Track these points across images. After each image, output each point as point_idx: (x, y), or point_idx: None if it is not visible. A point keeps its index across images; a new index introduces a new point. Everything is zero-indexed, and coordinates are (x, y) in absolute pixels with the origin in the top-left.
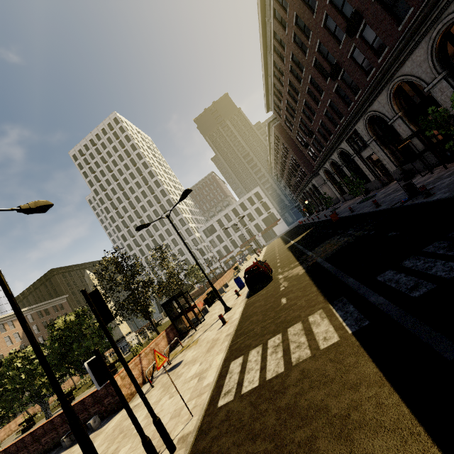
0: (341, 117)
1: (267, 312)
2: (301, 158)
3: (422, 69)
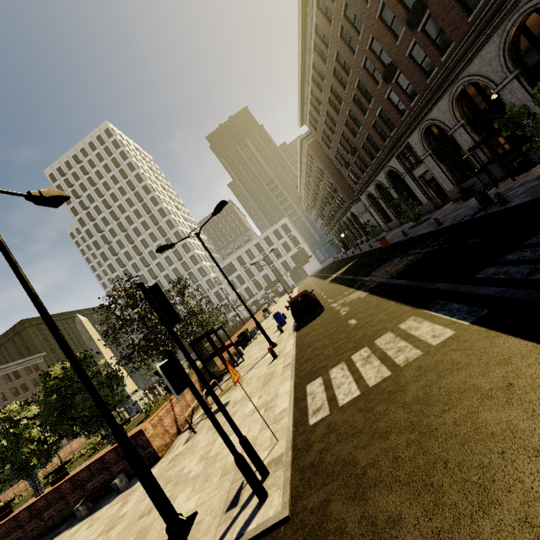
0: (392, 129)
1: (334, 335)
2: (339, 182)
3: (492, 68)
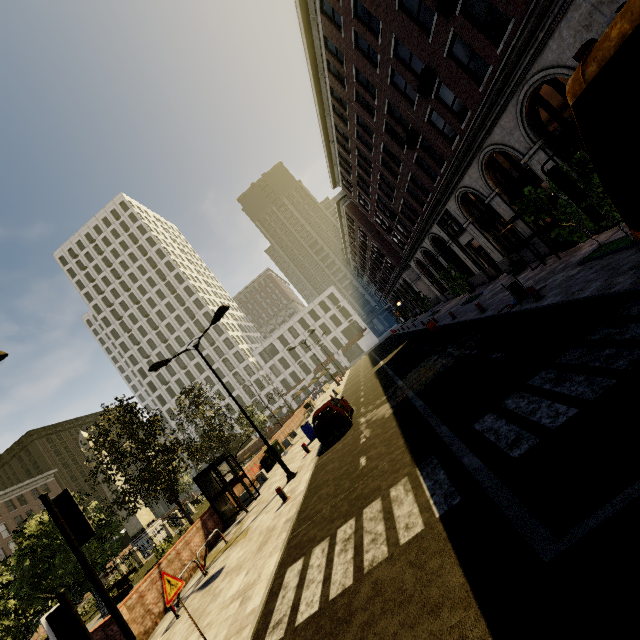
0: (428, 194)
1: (341, 480)
2: (385, 246)
3: (514, 138)
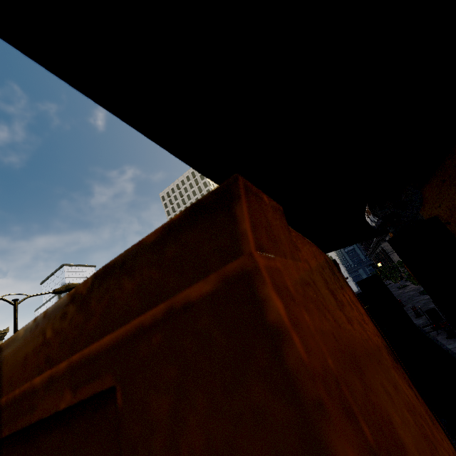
0: None
1: None
2: None
3: None
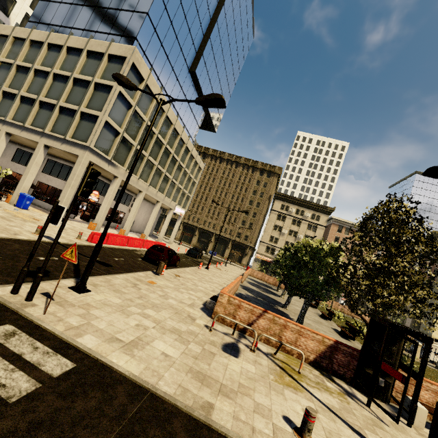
0: None
1: None
2: None
3: None
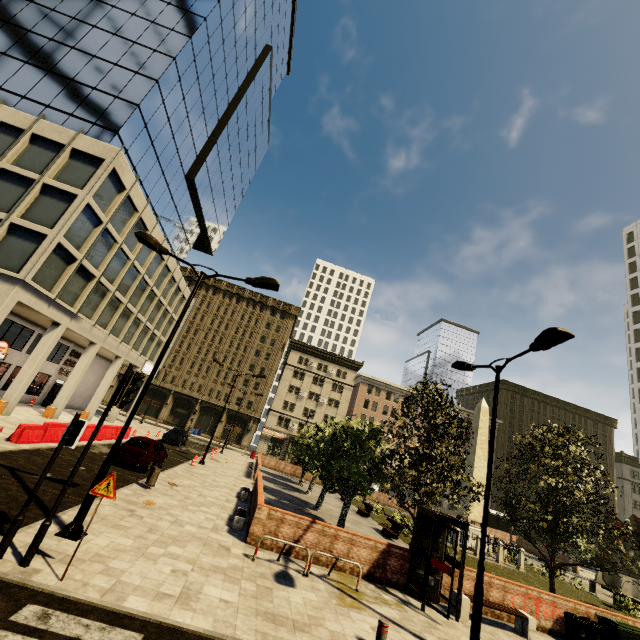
0: None
1: None
2: None
3: None
